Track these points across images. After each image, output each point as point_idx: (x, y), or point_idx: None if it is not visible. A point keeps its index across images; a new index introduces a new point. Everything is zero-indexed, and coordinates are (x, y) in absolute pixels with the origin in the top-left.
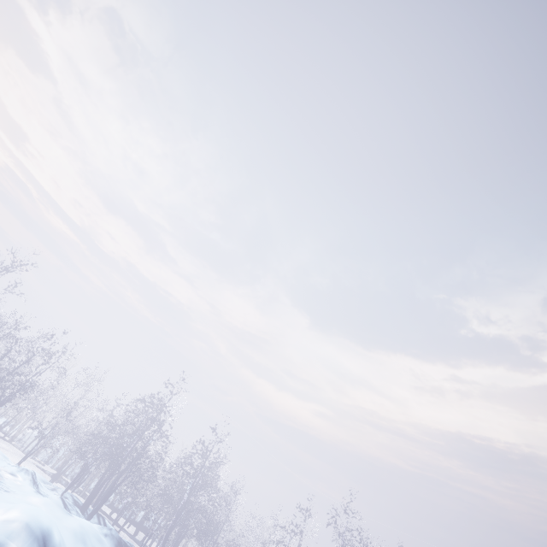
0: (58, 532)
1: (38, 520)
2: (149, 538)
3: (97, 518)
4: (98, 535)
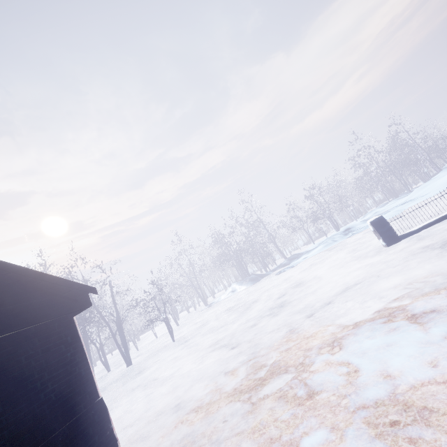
0: None
1: None
2: (427, 175)
3: (402, 195)
4: None
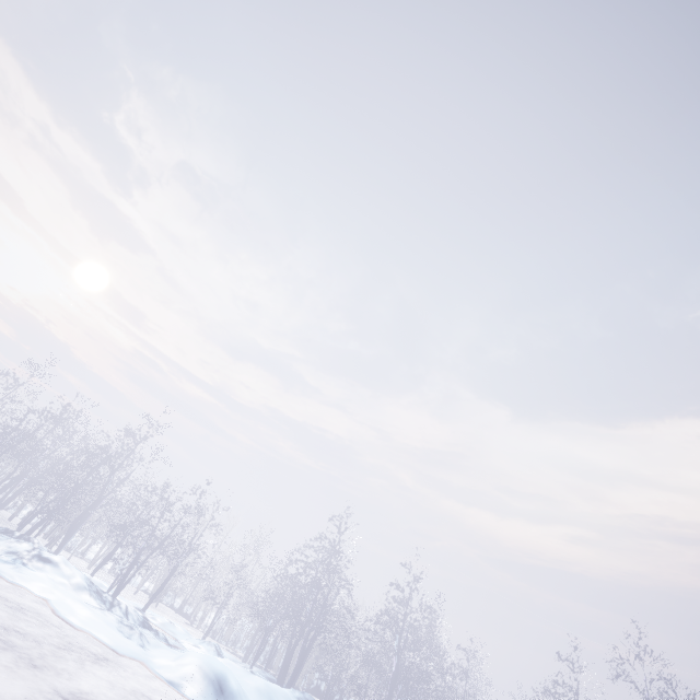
0: (235, 681)
1: (210, 664)
2: None
3: None
4: (289, 697)
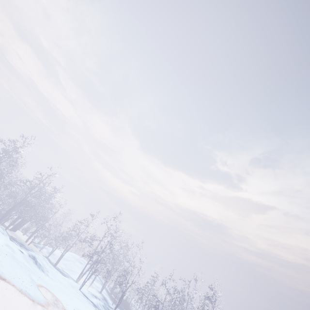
0: None
1: None
2: None
3: None
4: None
